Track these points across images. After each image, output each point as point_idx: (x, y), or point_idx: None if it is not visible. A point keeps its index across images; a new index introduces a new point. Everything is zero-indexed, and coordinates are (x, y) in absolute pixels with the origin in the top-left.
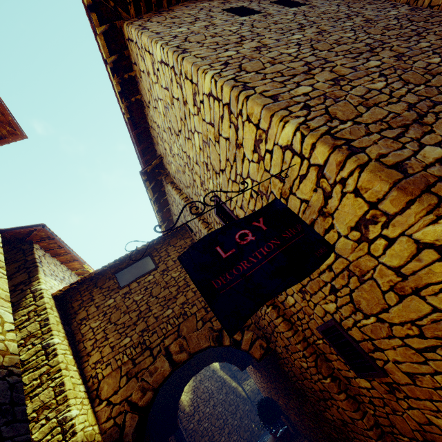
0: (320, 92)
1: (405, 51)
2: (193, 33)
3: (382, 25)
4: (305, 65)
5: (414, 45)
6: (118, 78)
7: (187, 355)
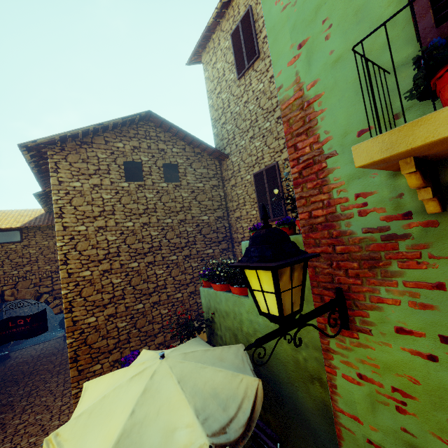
0: (92, 277)
1: (159, 260)
2: (80, 193)
3: (182, 230)
4: (105, 255)
5: (169, 257)
6: (34, 163)
7: (14, 299)
